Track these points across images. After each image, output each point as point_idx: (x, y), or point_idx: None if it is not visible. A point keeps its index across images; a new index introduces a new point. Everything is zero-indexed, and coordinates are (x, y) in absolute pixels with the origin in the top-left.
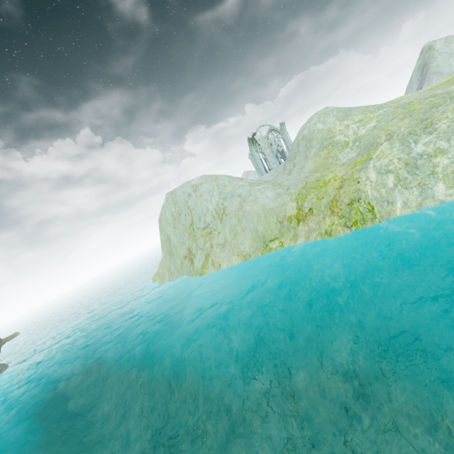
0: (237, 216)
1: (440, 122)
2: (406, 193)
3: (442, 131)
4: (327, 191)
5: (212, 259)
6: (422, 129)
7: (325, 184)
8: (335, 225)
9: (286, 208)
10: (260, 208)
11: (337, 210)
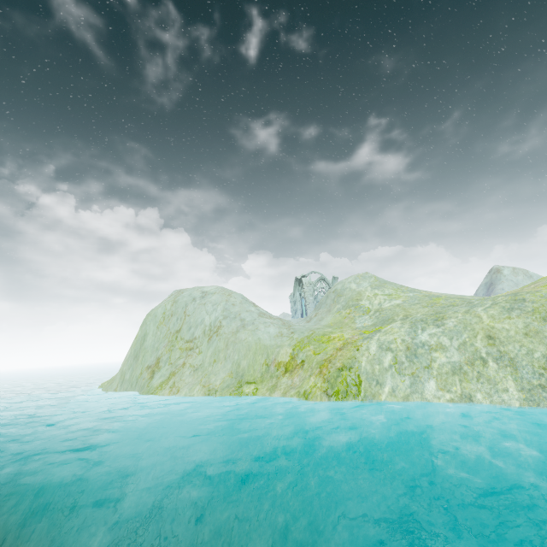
0: (228, 340)
1: (450, 319)
2: (398, 379)
3: (448, 328)
4: (327, 348)
5: (175, 380)
6: (433, 320)
7: (328, 340)
8: (316, 387)
9: (279, 351)
10: (254, 341)
11: (325, 371)
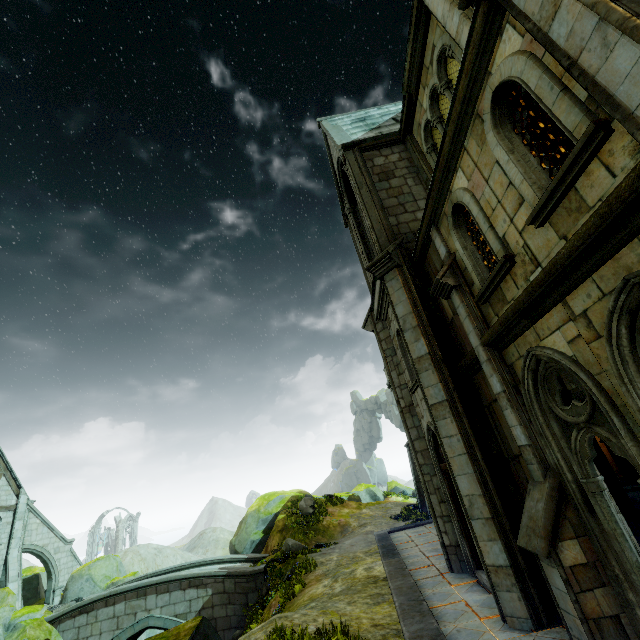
0: None
1: None
2: None
3: None
4: None
5: None
6: None
7: None
8: None
9: None
10: None
11: None
